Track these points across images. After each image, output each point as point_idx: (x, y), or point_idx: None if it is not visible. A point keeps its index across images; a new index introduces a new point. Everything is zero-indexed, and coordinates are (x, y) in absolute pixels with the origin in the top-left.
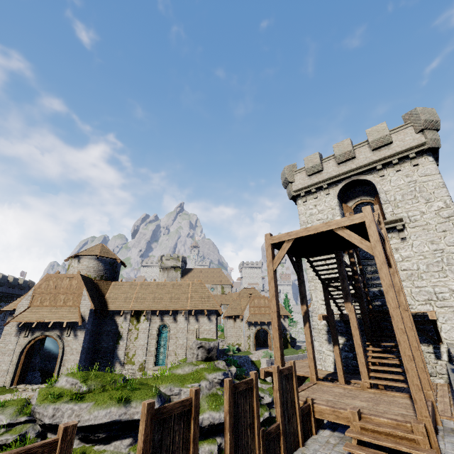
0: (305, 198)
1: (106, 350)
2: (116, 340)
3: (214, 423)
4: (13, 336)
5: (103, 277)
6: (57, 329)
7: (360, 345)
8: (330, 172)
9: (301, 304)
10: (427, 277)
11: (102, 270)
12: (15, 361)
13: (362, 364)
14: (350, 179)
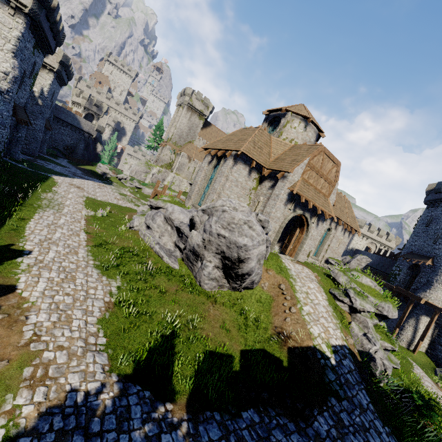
0: None
1: None
2: None
3: None
4: (282, 204)
5: None
6: (309, 212)
7: None
8: None
9: None
10: None
11: None
12: (280, 231)
13: None
14: None
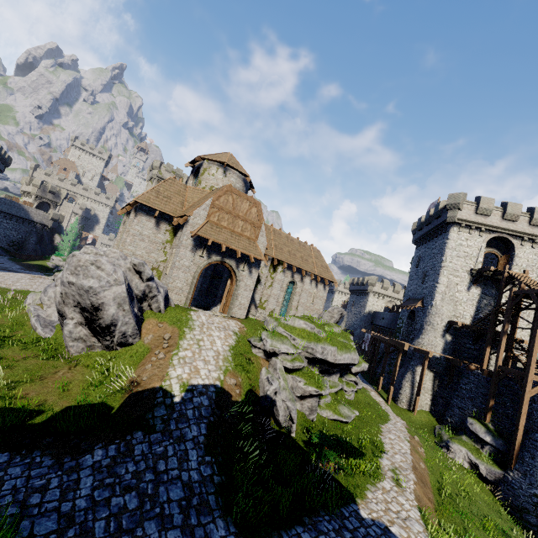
0: (462, 229)
1: None
2: (255, 283)
3: (364, 370)
4: (189, 251)
5: None
6: (233, 259)
7: None
8: (493, 221)
9: (506, 324)
10: None
11: None
12: (193, 281)
13: None
14: (502, 235)
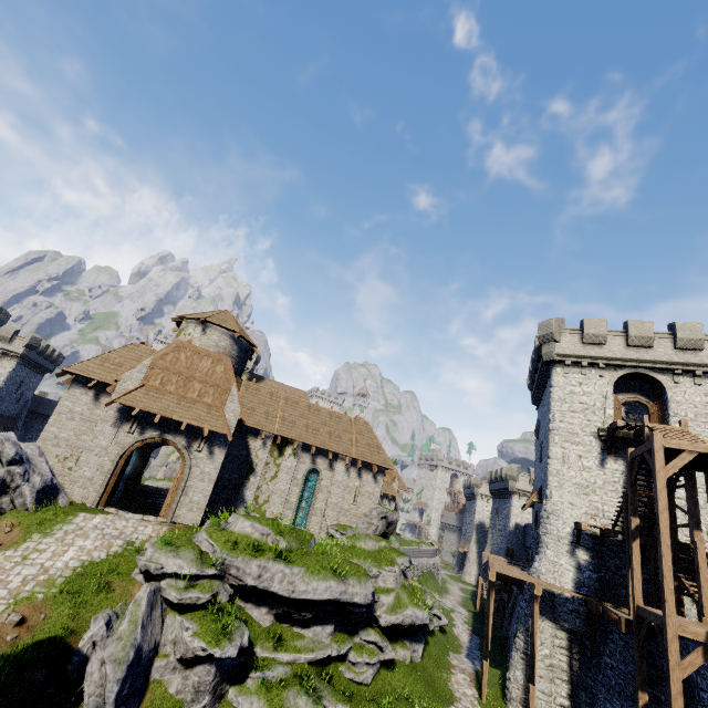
0: (569, 368)
1: (227, 483)
2: (246, 473)
3: (415, 623)
4: (109, 426)
5: (233, 369)
6: (182, 435)
7: (707, 579)
8: (615, 352)
9: (632, 516)
10: (702, 513)
11: (235, 357)
12: (109, 468)
13: (707, 600)
14: (636, 369)
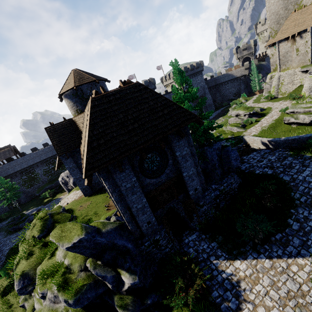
0: None
1: None
2: None
3: None
4: None
5: (79, 111)
6: None
7: None
8: None
9: None
10: None
11: (73, 105)
12: None
13: None
14: None
